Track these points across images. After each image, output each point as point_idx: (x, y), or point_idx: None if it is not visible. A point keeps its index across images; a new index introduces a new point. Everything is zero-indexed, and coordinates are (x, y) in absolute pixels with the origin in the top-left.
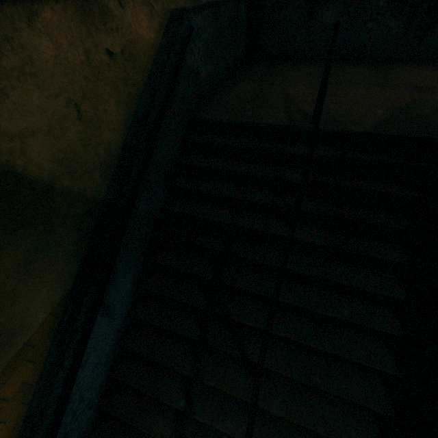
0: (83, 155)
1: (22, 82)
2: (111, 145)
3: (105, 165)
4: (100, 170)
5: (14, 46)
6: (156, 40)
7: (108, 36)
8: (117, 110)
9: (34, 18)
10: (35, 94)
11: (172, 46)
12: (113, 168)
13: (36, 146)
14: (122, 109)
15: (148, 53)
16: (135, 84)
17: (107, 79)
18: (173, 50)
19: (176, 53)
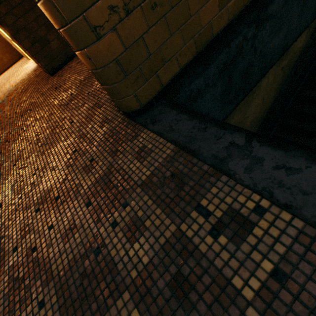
0: (257, 117)
1: (255, 99)
2: (265, 109)
3: (260, 119)
4: (258, 121)
5: (258, 88)
6: (304, 43)
7: (284, 61)
8: (273, 93)
9: (266, 74)
10: (256, 101)
11: (314, 45)
12: (262, 119)
13: (249, 119)
14: (275, 91)
15: (297, 54)
16: (285, 75)
17: (276, 80)
18: (314, 46)
19: (315, 46)
